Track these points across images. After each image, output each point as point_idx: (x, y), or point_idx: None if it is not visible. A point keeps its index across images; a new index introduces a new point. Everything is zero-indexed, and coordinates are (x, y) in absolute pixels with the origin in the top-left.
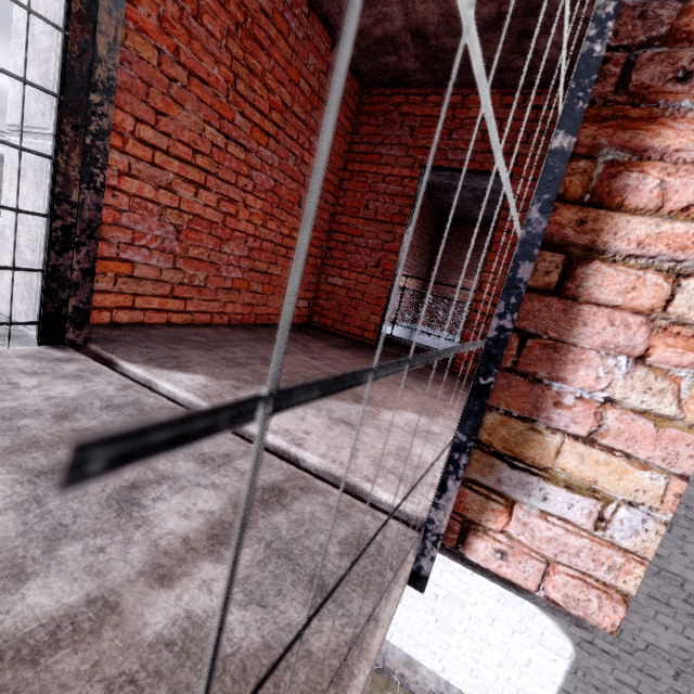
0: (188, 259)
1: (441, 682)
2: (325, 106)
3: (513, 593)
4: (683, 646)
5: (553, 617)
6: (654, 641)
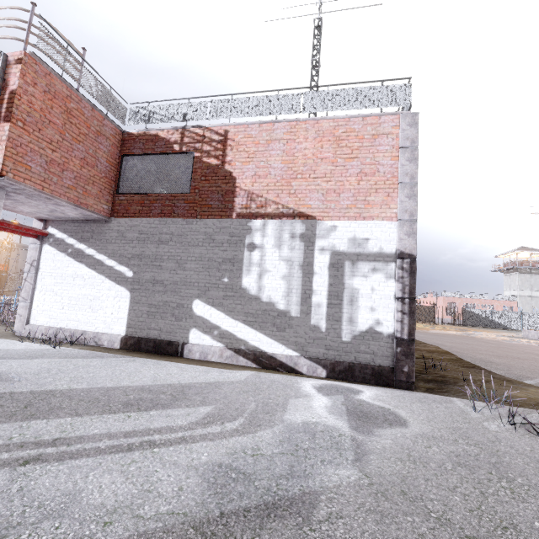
0: None
1: (95, 333)
2: None
3: (113, 284)
4: (153, 276)
5: (124, 286)
6: (147, 278)
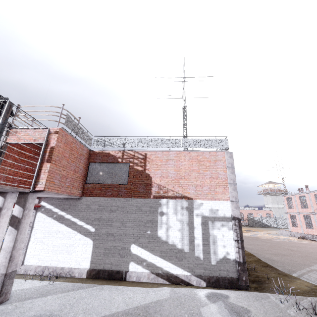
0: (7, 180)
1: (70, 268)
2: (39, 155)
3: (82, 236)
4: (107, 230)
5: (89, 237)
6: (103, 232)
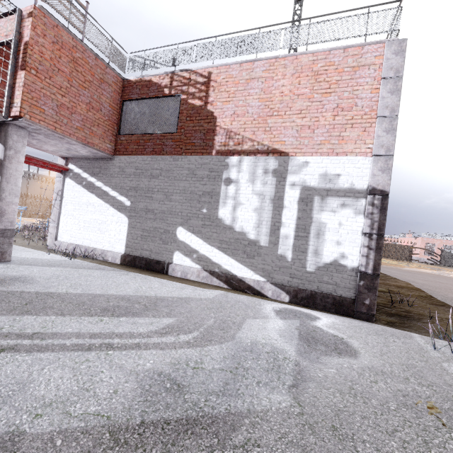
0: None
1: (102, 250)
2: None
3: (115, 212)
4: (146, 205)
5: (123, 213)
6: (141, 207)
